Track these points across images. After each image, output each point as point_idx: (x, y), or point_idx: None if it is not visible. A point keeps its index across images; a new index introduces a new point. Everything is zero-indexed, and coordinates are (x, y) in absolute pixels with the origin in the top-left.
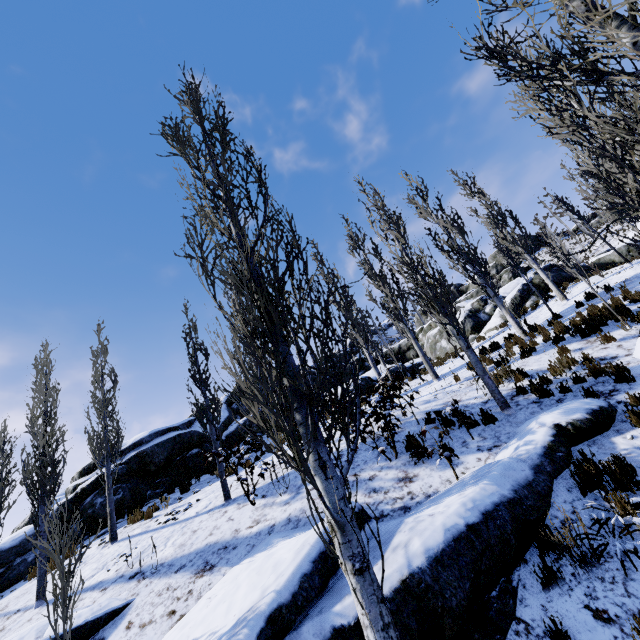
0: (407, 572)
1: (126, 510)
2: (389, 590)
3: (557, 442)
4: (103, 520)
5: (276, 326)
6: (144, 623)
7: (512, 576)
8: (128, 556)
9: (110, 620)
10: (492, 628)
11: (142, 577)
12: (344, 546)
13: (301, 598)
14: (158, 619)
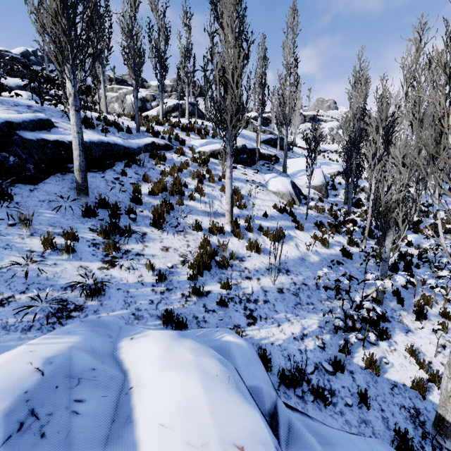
0: None
1: None
2: (71, 140)
3: (150, 145)
4: None
5: None
6: None
7: (116, 162)
8: None
9: None
10: (103, 167)
11: None
12: (74, 101)
13: (23, 126)
14: None
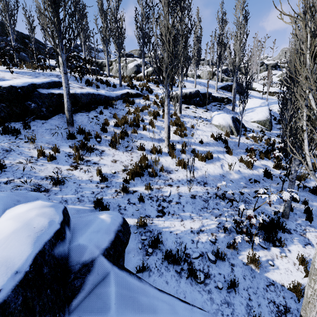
0: (74, 92)
1: None
2: None
3: (125, 94)
4: None
5: (60, 1)
6: None
7: (98, 106)
8: None
9: None
10: (89, 109)
11: None
12: (63, 68)
13: (42, 86)
14: None
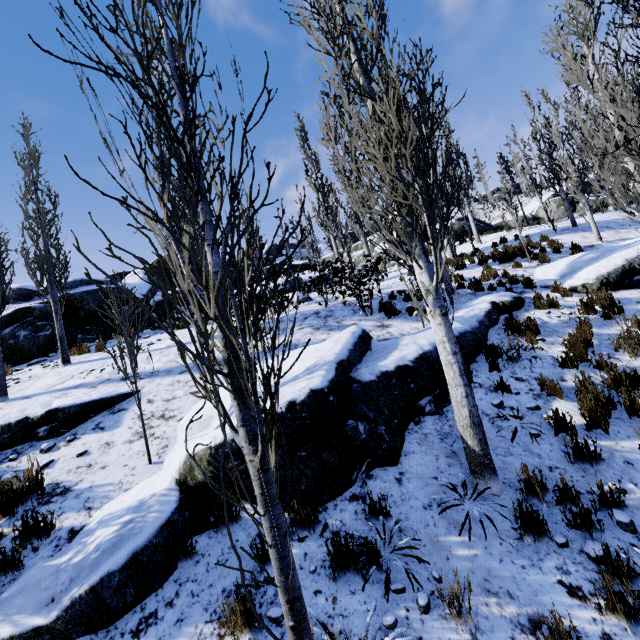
0: (421, 352)
1: (56, 347)
2: (412, 358)
3: (494, 310)
4: (29, 353)
5: (431, 135)
6: (167, 399)
7: (470, 367)
8: (103, 370)
9: (124, 400)
10: None
11: (140, 377)
12: (436, 301)
13: (352, 360)
14: (182, 396)
